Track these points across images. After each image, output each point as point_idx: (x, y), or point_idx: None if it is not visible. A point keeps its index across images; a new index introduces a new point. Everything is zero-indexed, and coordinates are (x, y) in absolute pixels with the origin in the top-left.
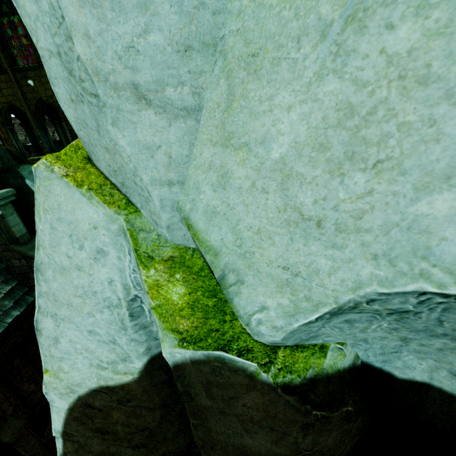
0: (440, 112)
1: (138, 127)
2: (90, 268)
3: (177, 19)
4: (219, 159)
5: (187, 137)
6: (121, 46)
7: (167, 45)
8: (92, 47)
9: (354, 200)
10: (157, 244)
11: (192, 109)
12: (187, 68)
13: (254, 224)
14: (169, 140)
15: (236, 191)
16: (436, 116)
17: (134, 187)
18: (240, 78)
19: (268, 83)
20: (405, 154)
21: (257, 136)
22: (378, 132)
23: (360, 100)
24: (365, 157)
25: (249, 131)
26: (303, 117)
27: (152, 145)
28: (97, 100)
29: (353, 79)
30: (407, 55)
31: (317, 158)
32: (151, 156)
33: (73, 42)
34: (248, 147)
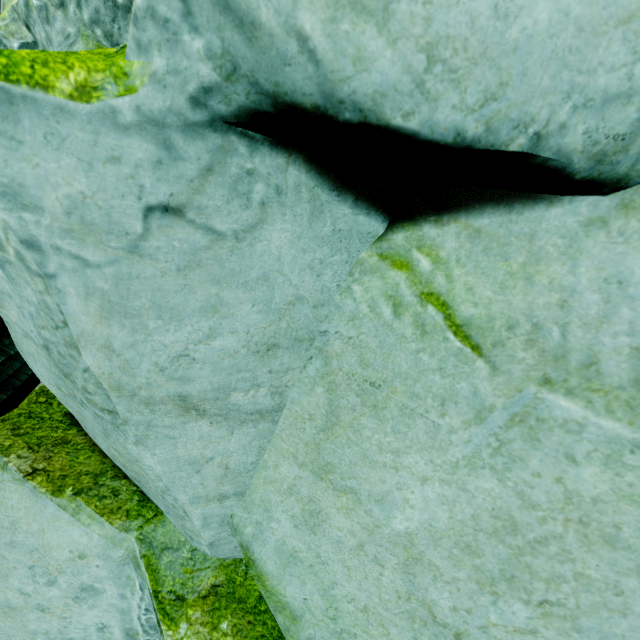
0: (629, 585)
1: (180, 441)
2: (65, 609)
3: (261, 318)
4: (306, 487)
5: (256, 441)
6: (166, 356)
7: (241, 347)
8: (116, 360)
9: (510, 631)
10: (190, 569)
11: (269, 410)
12: (267, 367)
13: (359, 597)
14: (227, 449)
15: (333, 543)
16: (624, 586)
17: (159, 497)
18: (350, 401)
19: (394, 432)
20: (582, 609)
21: (372, 490)
22: (548, 568)
23: (527, 521)
24: (529, 588)
25: (360, 477)
26: (443, 500)
27: (199, 459)
28: (112, 416)
29: (518, 491)
30: (592, 503)
31: (461, 558)
32: (196, 471)
33: (80, 352)
34: (356, 496)
